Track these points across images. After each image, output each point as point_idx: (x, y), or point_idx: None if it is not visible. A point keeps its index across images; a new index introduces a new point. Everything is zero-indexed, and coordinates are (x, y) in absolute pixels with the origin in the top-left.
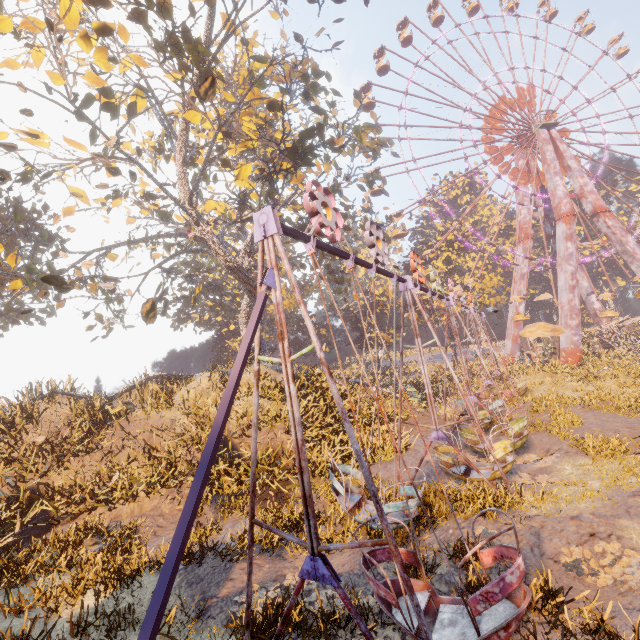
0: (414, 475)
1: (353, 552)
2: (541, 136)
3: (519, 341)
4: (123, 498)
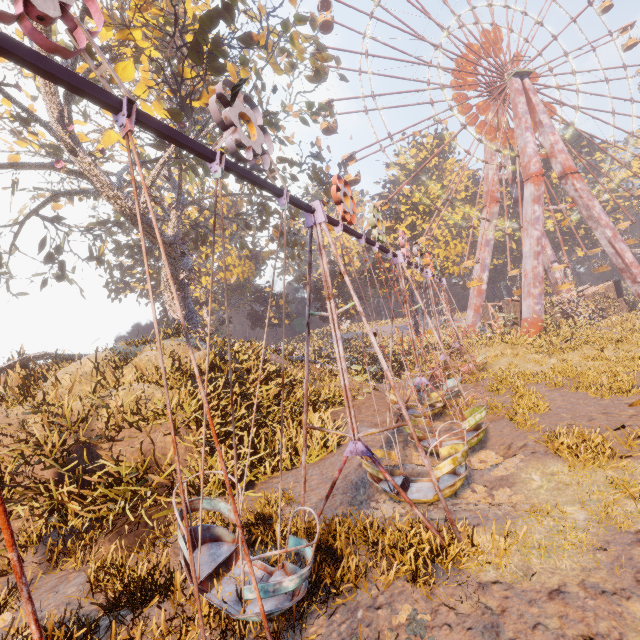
0: (323, 504)
1: None
2: (514, 86)
3: (481, 311)
4: None
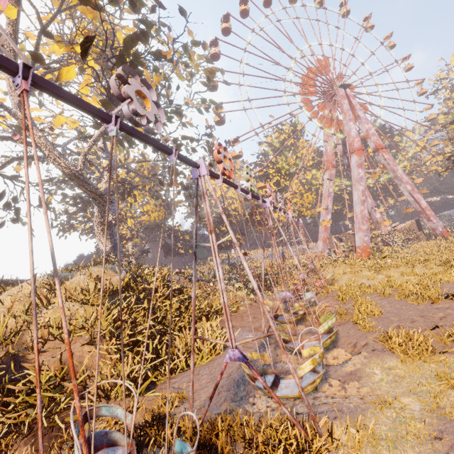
0: (208, 404)
1: None
2: (340, 93)
3: (327, 242)
4: None
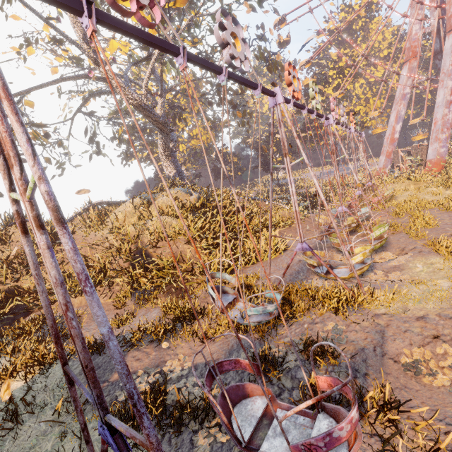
0: (281, 277)
1: (223, 342)
2: None
3: (392, 156)
4: (73, 294)
